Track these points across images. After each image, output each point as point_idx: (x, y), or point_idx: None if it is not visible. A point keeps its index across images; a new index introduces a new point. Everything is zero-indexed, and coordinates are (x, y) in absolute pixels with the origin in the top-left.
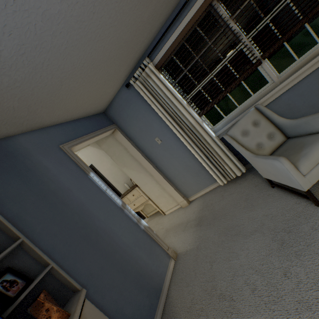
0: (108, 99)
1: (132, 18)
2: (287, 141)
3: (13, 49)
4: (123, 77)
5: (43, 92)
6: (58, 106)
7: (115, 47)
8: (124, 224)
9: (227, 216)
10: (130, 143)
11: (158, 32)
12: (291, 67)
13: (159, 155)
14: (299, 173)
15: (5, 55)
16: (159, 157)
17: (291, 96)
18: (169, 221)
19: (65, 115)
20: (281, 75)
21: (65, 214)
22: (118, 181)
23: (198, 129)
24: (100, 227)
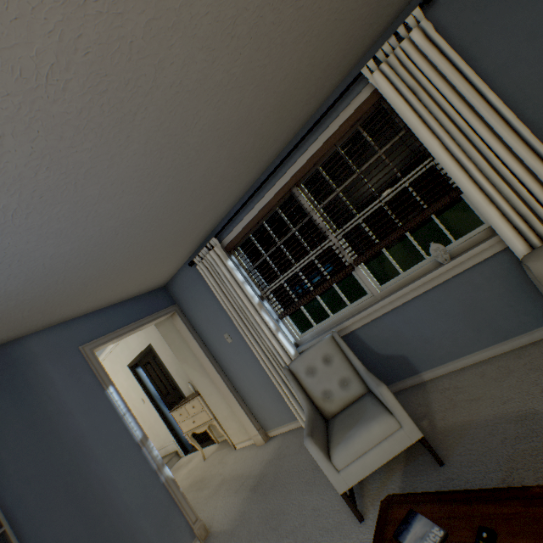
0: (168, 275)
1: (178, 217)
2: (363, 397)
3: (20, 283)
4: (186, 253)
5: (61, 297)
6: (86, 301)
7: (161, 240)
8: (135, 471)
9: (284, 488)
10: (192, 335)
11: (230, 209)
12: (394, 281)
13: (229, 357)
14: (331, 465)
15: (12, 289)
16: (229, 361)
17: (396, 320)
18: (233, 464)
19: (98, 304)
20: (383, 288)
21: (52, 450)
22: (183, 375)
23: (271, 340)
24: (96, 473)
